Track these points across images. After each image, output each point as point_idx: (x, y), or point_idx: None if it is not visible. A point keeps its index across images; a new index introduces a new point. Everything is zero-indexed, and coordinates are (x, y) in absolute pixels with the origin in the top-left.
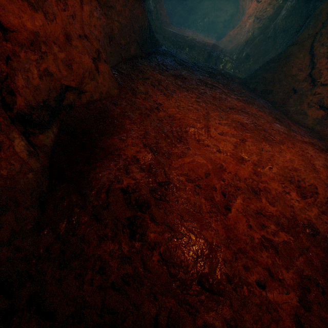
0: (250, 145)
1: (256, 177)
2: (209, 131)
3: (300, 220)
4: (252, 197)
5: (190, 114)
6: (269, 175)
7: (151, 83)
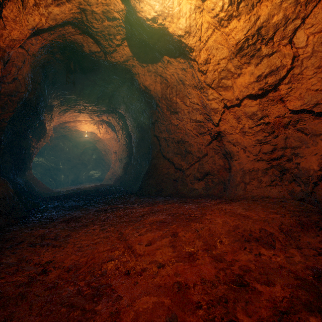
0: (185, 234)
1: (222, 263)
2: (134, 250)
3: (306, 276)
4: (247, 296)
5: (99, 246)
6: (227, 250)
7: (29, 244)
